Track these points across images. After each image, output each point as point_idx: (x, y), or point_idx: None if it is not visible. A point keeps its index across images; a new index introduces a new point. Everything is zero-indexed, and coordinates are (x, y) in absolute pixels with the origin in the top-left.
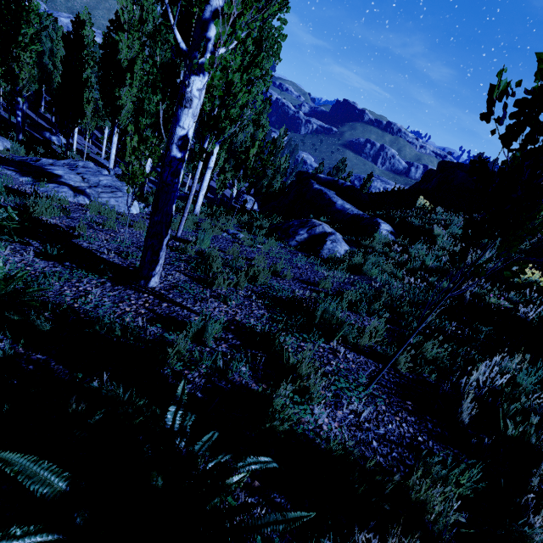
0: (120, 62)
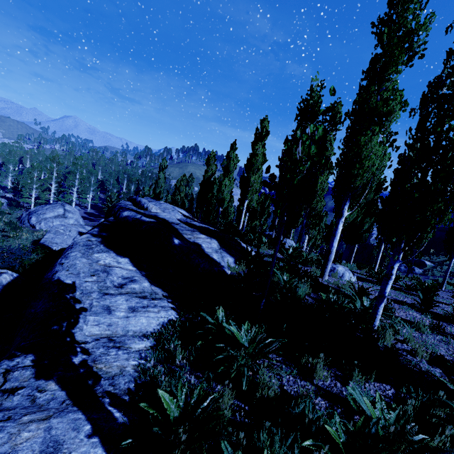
0: None
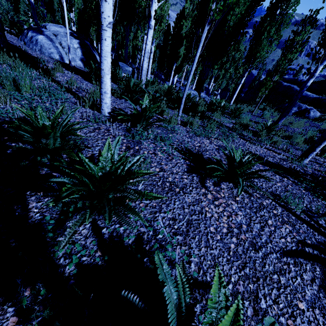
0: (181, 35)
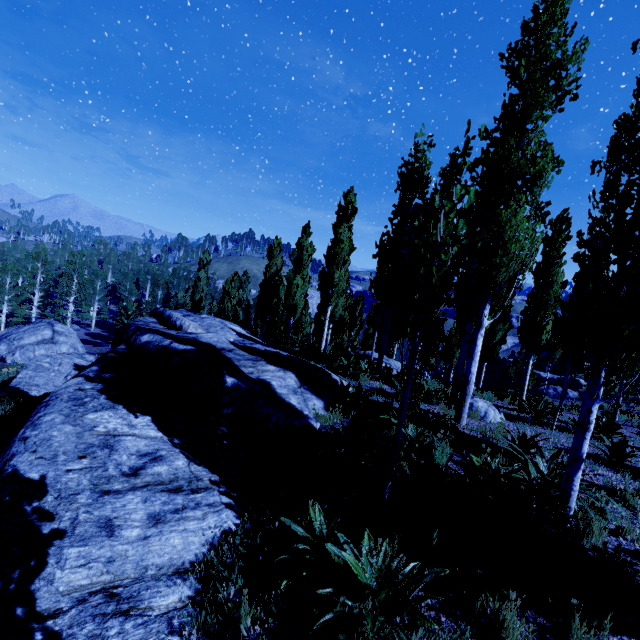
0: None
